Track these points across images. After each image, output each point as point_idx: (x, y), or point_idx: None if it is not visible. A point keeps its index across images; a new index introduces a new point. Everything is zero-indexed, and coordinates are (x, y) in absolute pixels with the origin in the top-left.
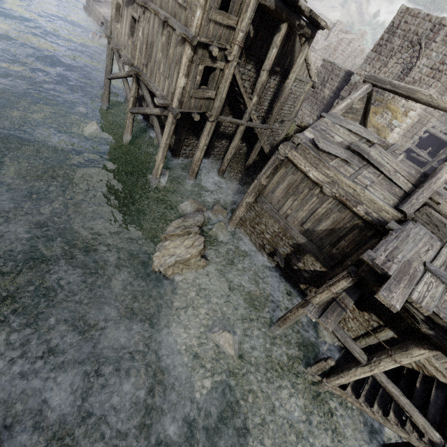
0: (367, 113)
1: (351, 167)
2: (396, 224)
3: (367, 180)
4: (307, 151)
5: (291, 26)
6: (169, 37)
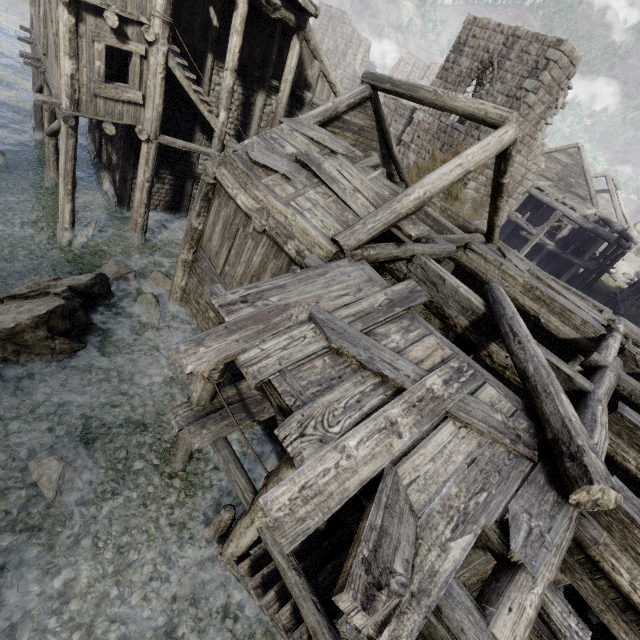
0: (387, 139)
1: (293, 186)
2: (316, 259)
3: (309, 203)
4: (235, 165)
5: (256, 4)
6: (50, 1)
